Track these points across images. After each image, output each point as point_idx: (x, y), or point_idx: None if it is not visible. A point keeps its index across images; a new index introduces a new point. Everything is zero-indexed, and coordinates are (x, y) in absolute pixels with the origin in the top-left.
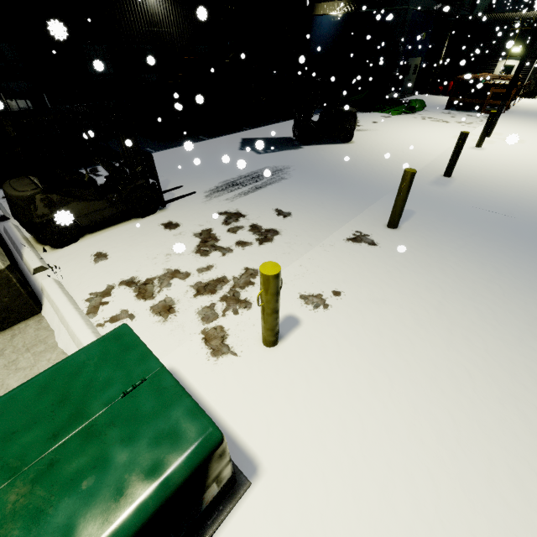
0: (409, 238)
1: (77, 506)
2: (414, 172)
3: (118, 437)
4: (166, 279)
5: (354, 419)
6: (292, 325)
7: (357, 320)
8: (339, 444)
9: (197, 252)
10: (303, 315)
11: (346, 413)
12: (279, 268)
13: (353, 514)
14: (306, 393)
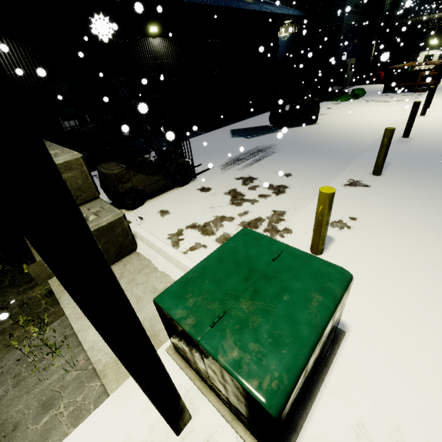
0: (394, 180)
1: (288, 307)
2: (393, 129)
3: (287, 278)
4: (218, 222)
5: (403, 292)
6: (328, 240)
7: (376, 234)
8: (399, 308)
9: (232, 203)
10: (333, 234)
11: (396, 289)
12: (334, 189)
13: (430, 347)
14: (360, 280)
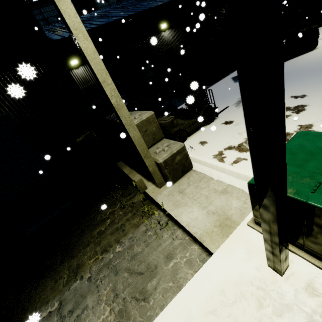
0: None
1: None
2: None
3: None
4: None
5: None
6: None
7: None
8: None
9: None
10: None
11: None
12: None
13: None
14: None
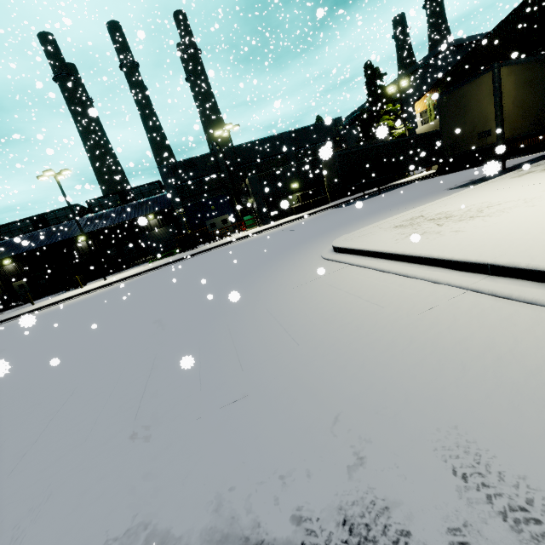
0: None
1: None
2: None
3: None
4: None
5: None
6: None
7: None
8: None
9: None
10: None
11: None
12: None
13: None
14: None
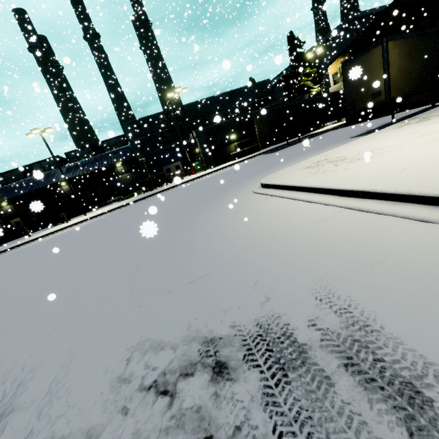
0: None
1: None
2: None
3: None
4: None
5: None
6: None
7: None
8: None
9: None
10: None
11: None
12: None
13: None
14: None
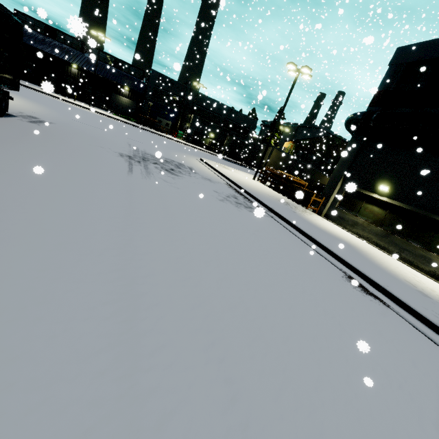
0: None
1: None
2: None
3: None
4: None
5: None
6: None
7: None
8: None
9: None
10: None
11: None
12: None
13: None
14: None
